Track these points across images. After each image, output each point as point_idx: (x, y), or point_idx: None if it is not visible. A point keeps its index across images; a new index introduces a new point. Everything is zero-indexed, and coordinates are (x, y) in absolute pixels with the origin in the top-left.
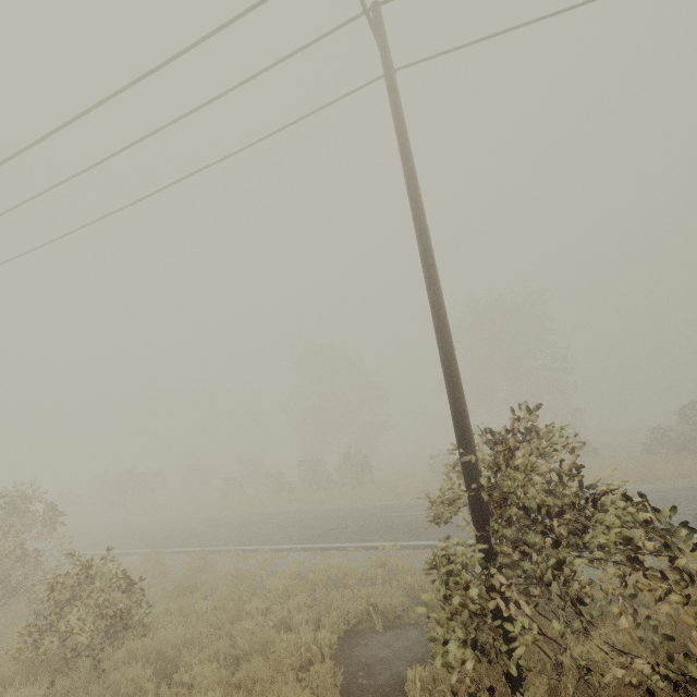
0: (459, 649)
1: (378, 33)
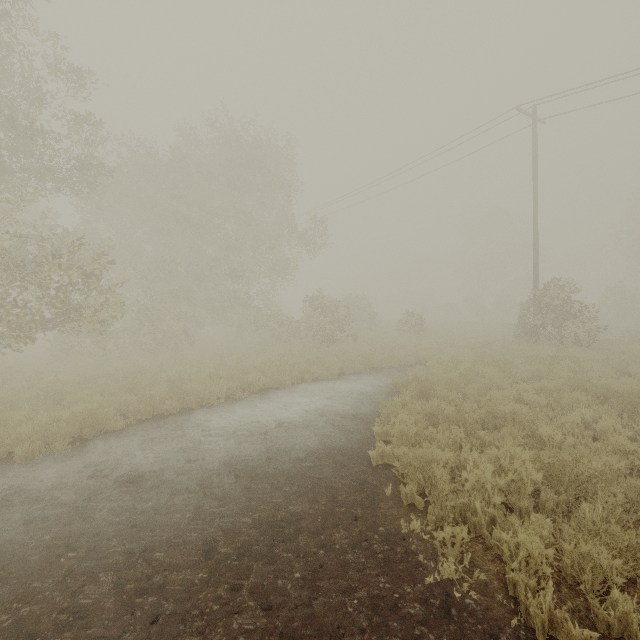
0: (523, 338)
1: (533, 123)
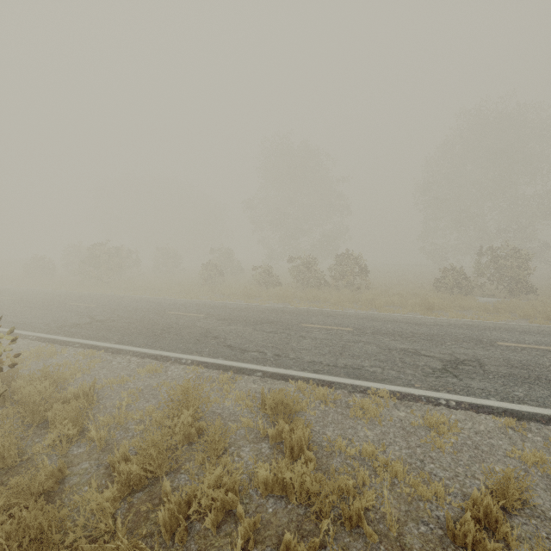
0: None
1: None
